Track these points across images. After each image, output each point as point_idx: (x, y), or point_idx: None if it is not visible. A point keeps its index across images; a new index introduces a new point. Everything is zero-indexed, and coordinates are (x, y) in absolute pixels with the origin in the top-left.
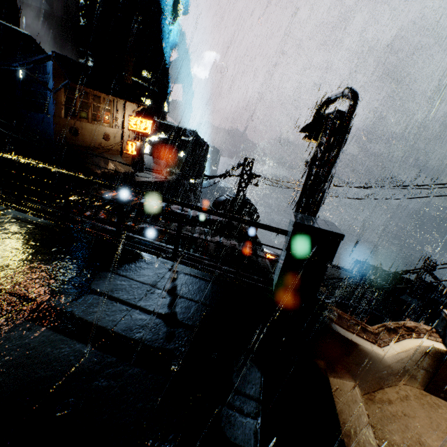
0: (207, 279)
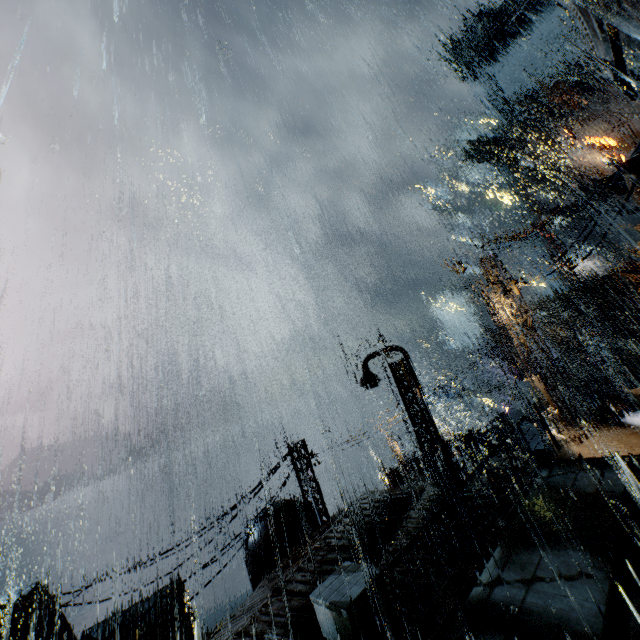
0: (551, 466)
